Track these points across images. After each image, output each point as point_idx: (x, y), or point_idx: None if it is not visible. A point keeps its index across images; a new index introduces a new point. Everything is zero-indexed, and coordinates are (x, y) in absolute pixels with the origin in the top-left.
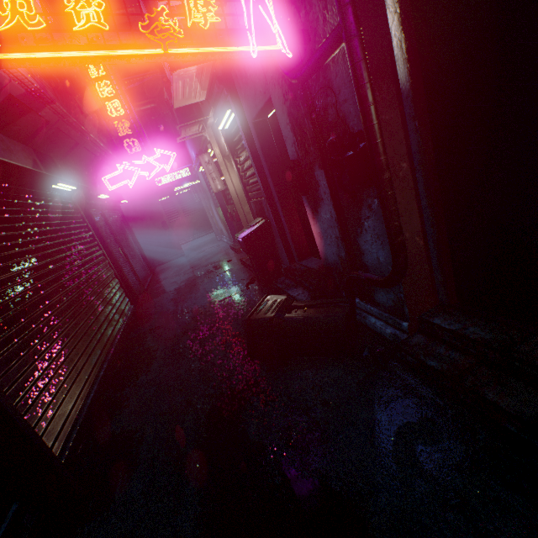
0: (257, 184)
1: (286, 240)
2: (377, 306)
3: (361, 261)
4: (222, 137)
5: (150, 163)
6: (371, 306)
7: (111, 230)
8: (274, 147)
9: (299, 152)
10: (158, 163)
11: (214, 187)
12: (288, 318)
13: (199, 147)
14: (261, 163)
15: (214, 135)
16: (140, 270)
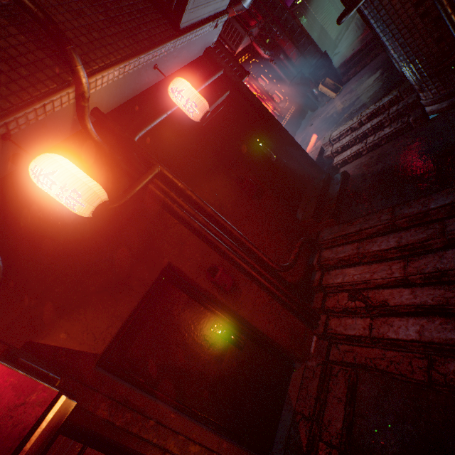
0: None
1: None
2: None
3: None
4: None
5: None
6: None
7: None
8: None
9: None
10: None
11: None
12: None
13: None
14: None
15: None
16: None
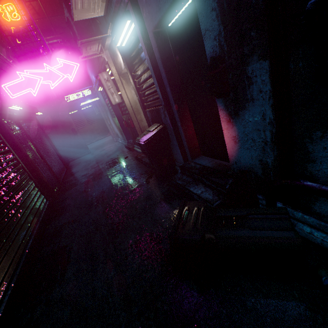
0: (154, 94)
1: (181, 142)
2: (313, 215)
3: (303, 168)
4: (118, 56)
5: (52, 72)
6: (304, 214)
7: (27, 137)
8: (172, 58)
9: (226, 44)
10: (61, 72)
11: (113, 100)
12: (222, 235)
13: (98, 69)
14: (160, 73)
15: (111, 57)
16: (56, 166)
